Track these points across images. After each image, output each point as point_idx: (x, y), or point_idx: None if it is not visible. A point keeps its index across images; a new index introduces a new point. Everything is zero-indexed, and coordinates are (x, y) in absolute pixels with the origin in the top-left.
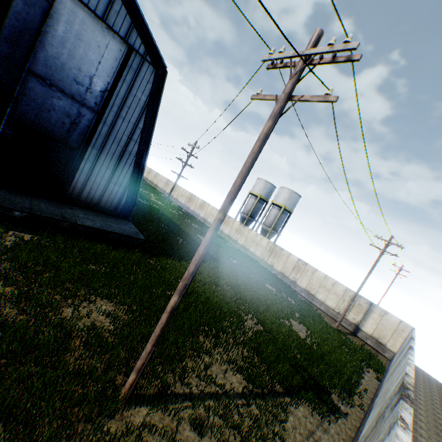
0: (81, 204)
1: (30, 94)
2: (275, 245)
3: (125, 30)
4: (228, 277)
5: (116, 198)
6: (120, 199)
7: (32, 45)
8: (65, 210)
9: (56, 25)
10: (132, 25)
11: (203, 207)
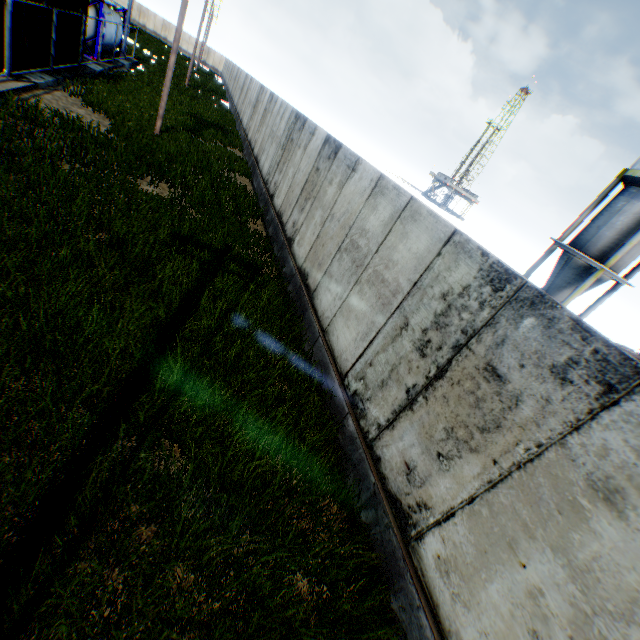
0: None
1: None
2: (141, 7)
3: None
4: (157, 43)
5: None
6: None
7: None
8: None
9: None
10: None
11: None
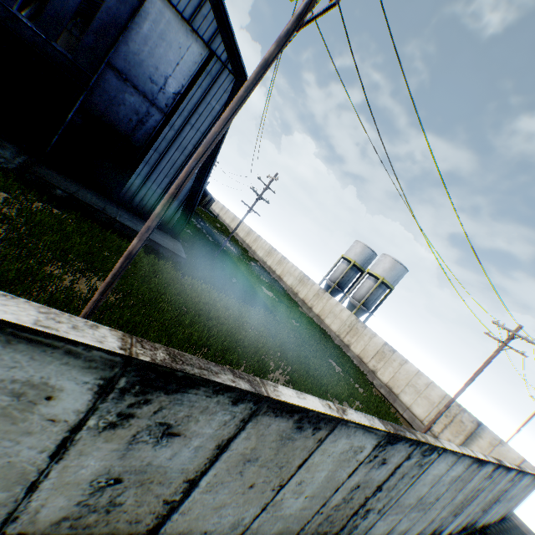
0: (132, 209)
1: (104, 86)
2: (357, 320)
3: (209, 35)
4: (276, 330)
5: (169, 212)
6: (173, 213)
7: (116, 40)
8: (110, 206)
9: (143, 24)
10: (218, 30)
11: (281, 263)
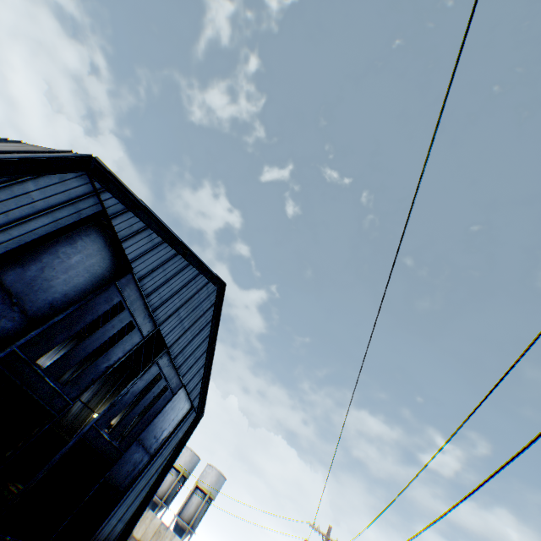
0: None
1: (126, 453)
2: None
3: (195, 396)
4: None
5: (113, 537)
6: (115, 537)
7: (150, 421)
8: None
9: (167, 404)
10: (199, 392)
11: None
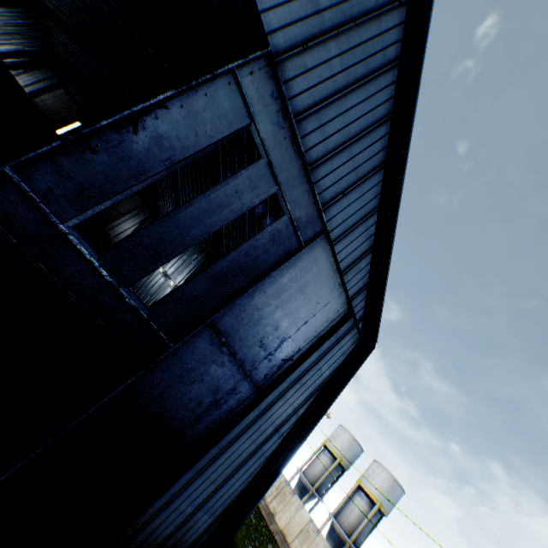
0: None
1: (182, 352)
2: None
3: (356, 288)
4: None
5: (189, 538)
6: (195, 539)
7: (241, 289)
8: None
9: (287, 268)
10: (366, 284)
11: None
